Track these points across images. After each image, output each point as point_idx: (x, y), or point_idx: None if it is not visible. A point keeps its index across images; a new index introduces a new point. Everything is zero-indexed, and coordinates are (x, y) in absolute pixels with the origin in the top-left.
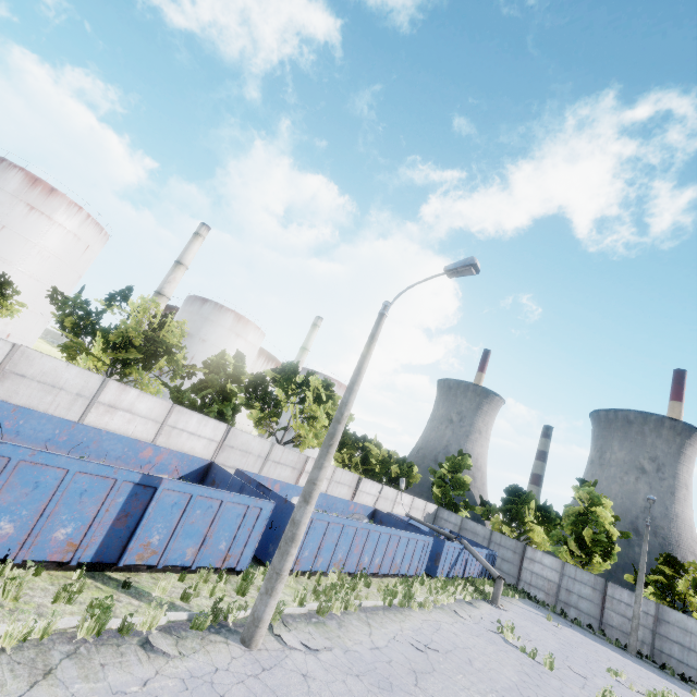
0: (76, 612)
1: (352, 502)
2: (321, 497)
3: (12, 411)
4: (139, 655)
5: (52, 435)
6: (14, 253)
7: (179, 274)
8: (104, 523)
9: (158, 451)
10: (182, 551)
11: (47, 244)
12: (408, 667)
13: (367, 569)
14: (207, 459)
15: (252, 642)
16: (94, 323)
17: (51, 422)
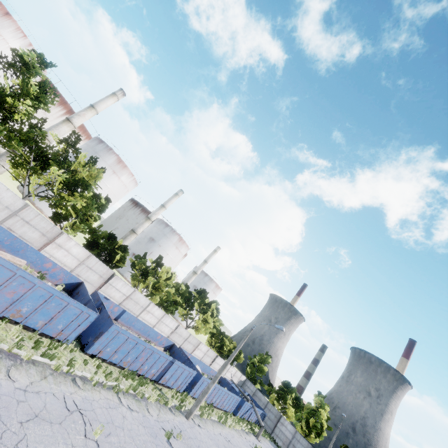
0: (156, 395)
1: (212, 369)
2: (202, 364)
3: (136, 319)
4: (170, 412)
5: (140, 327)
6: (99, 190)
7: (161, 211)
8: (160, 370)
9: (162, 337)
10: (171, 382)
11: (113, 188)
12: (223, 444)
13: (213, 403)
14: (167, 335)
15: (188, 418)
16: (146, 269)
17: (142, 324)
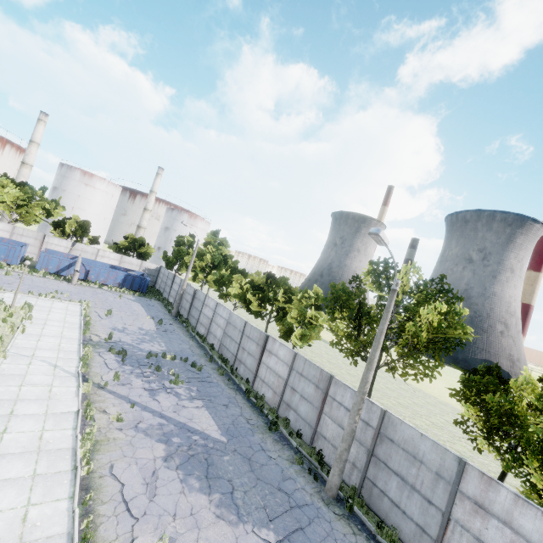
0: None
1: None
2: None
3: None
4: None
5: None
6: None
7: (33, 149)
8: None
9: None
10: None
11: None
12: None
13: None
14: None
15: None
16: None
17: None
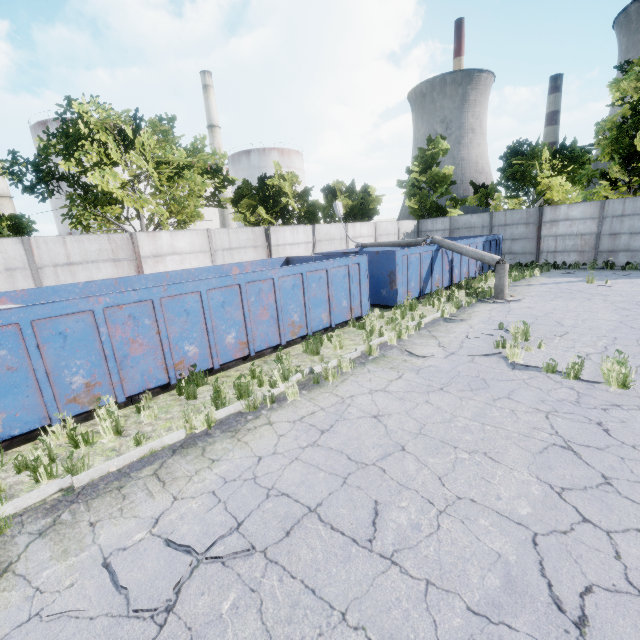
0: None
1: (230, 265)
2: (149, 281)
3: None
4: None
5: None
6: None
7: None
8: None
9: None
10: None
11: None
12: None
13: (209, 361)
14: None
15: None
16: None
17: None
